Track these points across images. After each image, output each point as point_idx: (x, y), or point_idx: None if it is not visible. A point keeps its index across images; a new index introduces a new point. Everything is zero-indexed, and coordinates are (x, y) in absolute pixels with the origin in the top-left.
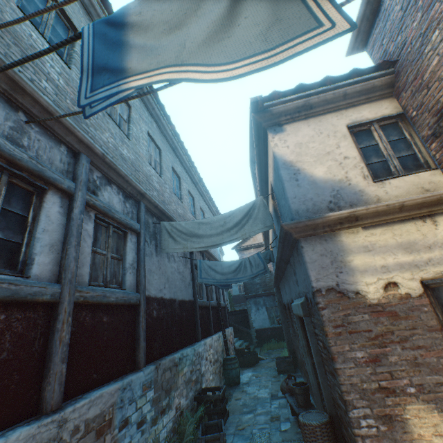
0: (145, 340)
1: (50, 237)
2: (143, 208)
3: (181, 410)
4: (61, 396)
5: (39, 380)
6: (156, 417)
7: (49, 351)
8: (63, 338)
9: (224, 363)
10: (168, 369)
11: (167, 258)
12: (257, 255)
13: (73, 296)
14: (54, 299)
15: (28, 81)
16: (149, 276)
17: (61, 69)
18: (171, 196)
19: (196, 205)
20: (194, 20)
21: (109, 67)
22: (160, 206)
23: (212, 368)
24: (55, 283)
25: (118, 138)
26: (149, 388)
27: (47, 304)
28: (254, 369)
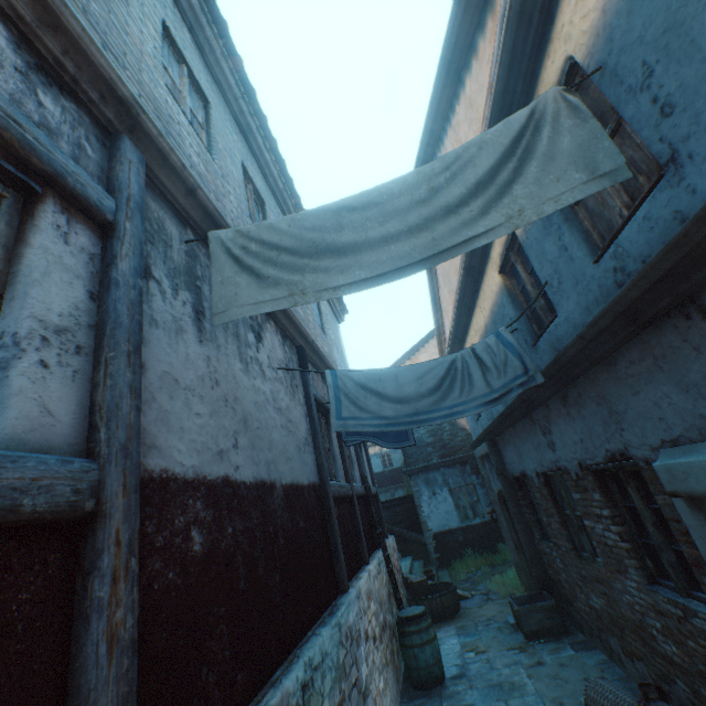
0: None
1: None
2: (135, 162)
3: None
4: None
5: None
6: None
7: None
8: None
9: (402, 630)
10: None
11: (238, 361)
12: (498, 339)
13: None
14: None
15: None
16: (169, 400)
17: None
18: (243, 218)
19: None
20: None
21: None
22: (204, 194)
23: (379, 655)
24: None
25: None
26: None
27: None
28: (459, 627)
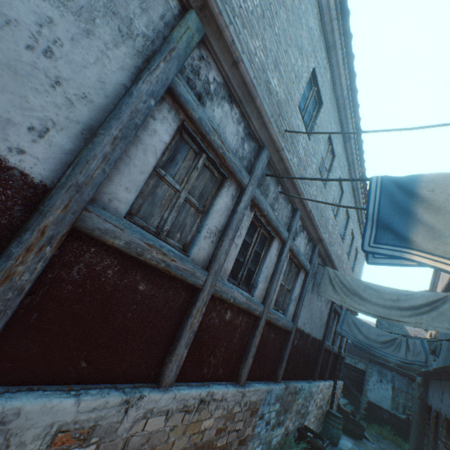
0: (285, 362)
1: (267, 271)
2: (316, 251)
3: (287, 432)
4: (246, 378)
5: (240, 361)
6: (274, 425)
7: (248, 347)
8: (256, 342)
9: (327, 414)
10: (290, 393)
11: (316, 296)
12: (420, 343)
13: (266, 315)
14: (259, 314)
15: (293, 168)
16: (301, 309)
17: (305, 143)
18: (336, 237)
19: (352, 245)
20: None
21: (393, 229)
22: (328, 250)
23: (315, 411)
24: (261, 304)
25: (319, 189)
26: (278, 401)
27: (254, 316)
28: (355, 443)
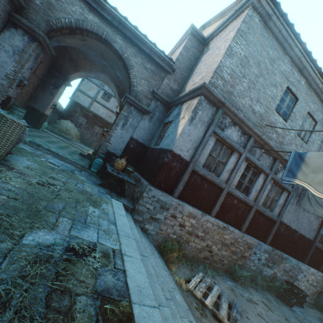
0: (272, 236)
1: (256, 187)
2: None
3: (275, 276)
4: (244, 230)
5: (242, 223)
6: (264, 264)
7: (246, 218)
8: (249, 217)
9: (319, 292)
10: (277, 255)
11: (302, 209)
12: None
13: (256, 207)
14: (251, 205)
15: (269, 141)
16: (286, 213)
17: (282, 125)
18: None
19: None
20: (320, 173)
21: (292, 172)
22: None
23: (306, 284)
24: (253, 201)
25: (298, 145)
26: (266, 253)
27: (249, 206)
28: None
